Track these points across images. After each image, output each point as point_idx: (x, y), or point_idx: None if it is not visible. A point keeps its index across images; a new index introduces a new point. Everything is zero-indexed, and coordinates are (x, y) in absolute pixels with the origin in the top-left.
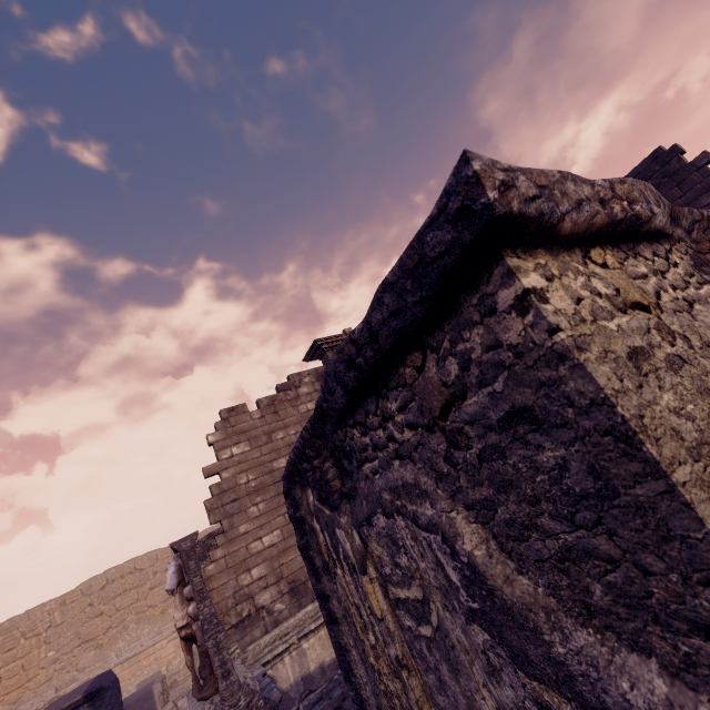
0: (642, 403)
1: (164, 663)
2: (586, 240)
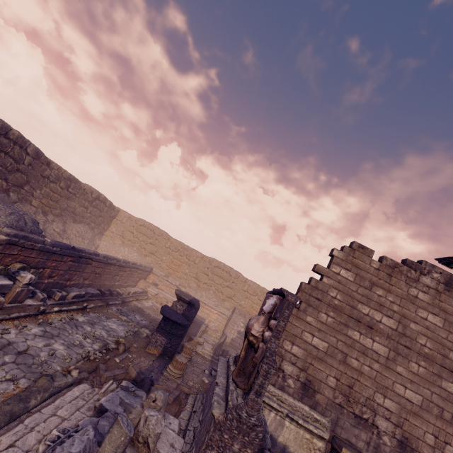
0: None
1: (208, 319)
2: None
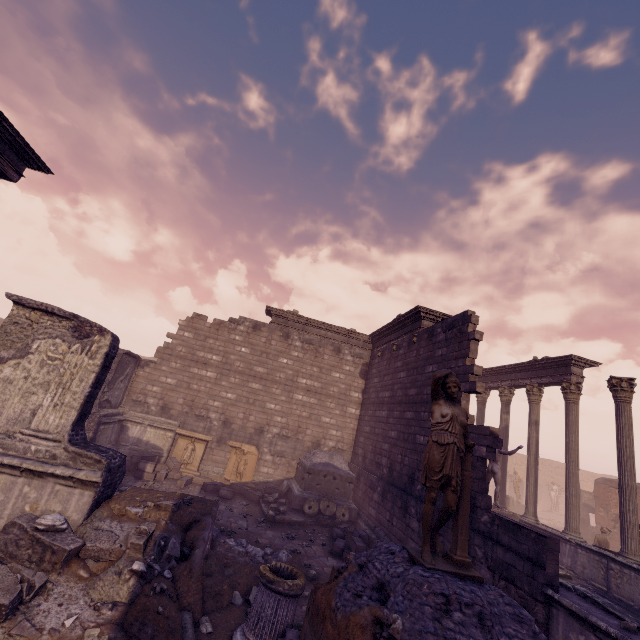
0: (7, 325)
1: None
2: (36, 309)
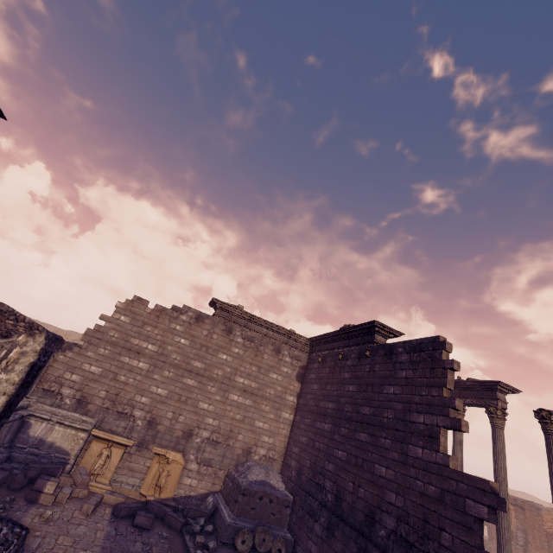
0: None
1: None
2: None
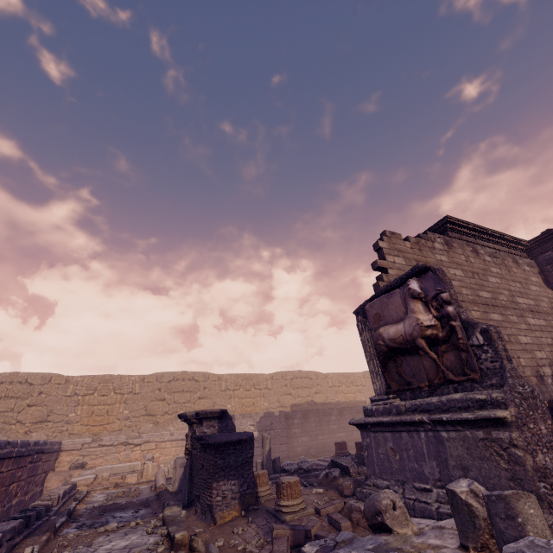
0: None
1: None
2: None
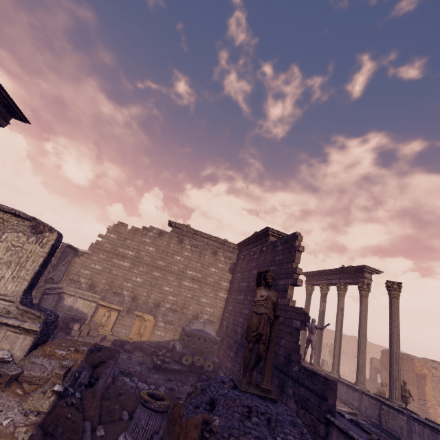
0: None
1: None
2: (8, 212)
